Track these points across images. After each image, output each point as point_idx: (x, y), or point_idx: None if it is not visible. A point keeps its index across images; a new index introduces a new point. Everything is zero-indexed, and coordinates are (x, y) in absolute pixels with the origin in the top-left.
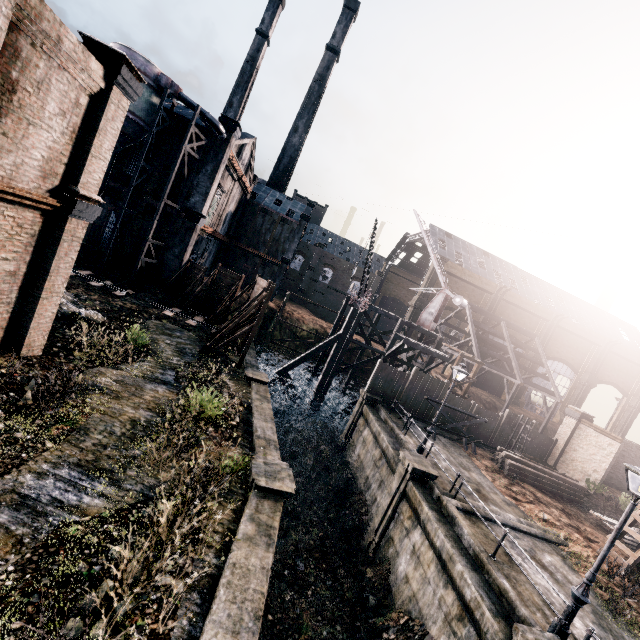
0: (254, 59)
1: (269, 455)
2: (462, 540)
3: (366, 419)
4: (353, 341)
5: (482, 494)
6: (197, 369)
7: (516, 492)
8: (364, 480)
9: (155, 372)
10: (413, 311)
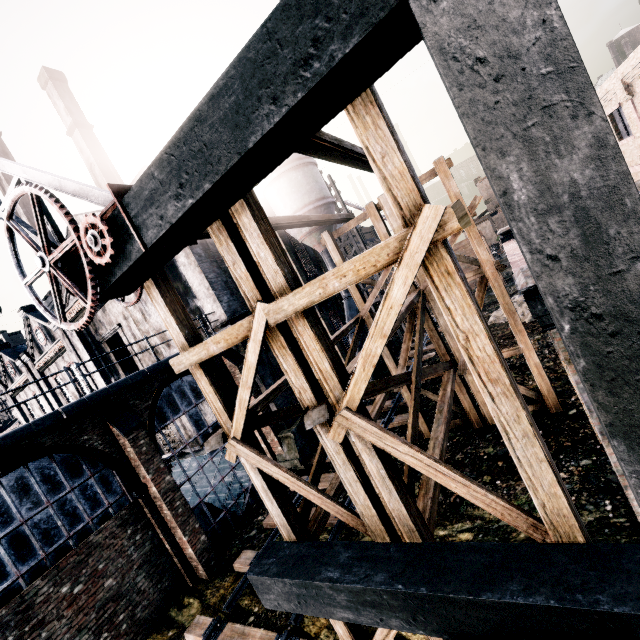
0: None
1: None
2: None
3: None
4: None
5: None
6: None
7: None
8: None
9: None
10: None
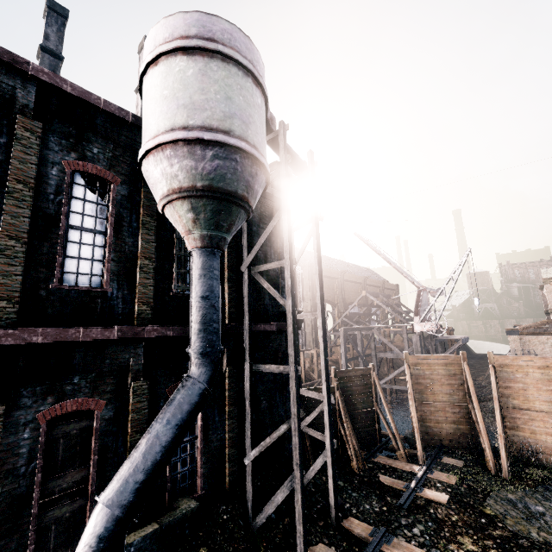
0: None
1: None
2: None
3: None
4: None
5: None
6: None
7: None
8: None
9: None
10: None
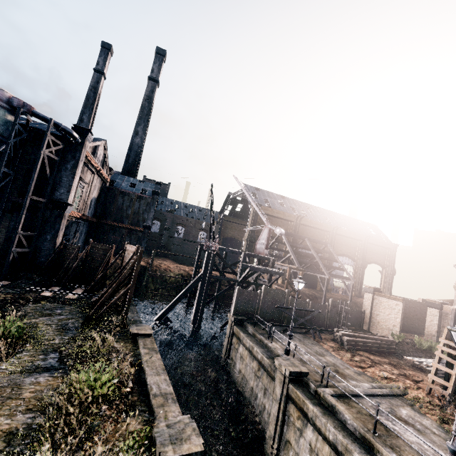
0: (95, 88)
1: (169, 412)
2: (347, 425)
3: (238, 337)
4: (213, 277)
5: (340, 373)
6: (82, 342)
7: (359, 361)
8: (250, 392)
9: (35, 360)
10: (247, 244)
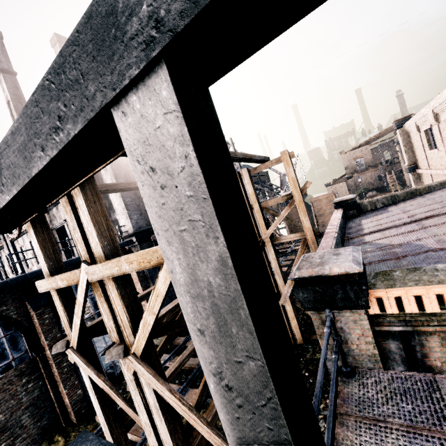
0: (19, 96)
1: None
2: None
3: None
4: None
5: None
6: None
7: None
8: None
9: None
10: None
